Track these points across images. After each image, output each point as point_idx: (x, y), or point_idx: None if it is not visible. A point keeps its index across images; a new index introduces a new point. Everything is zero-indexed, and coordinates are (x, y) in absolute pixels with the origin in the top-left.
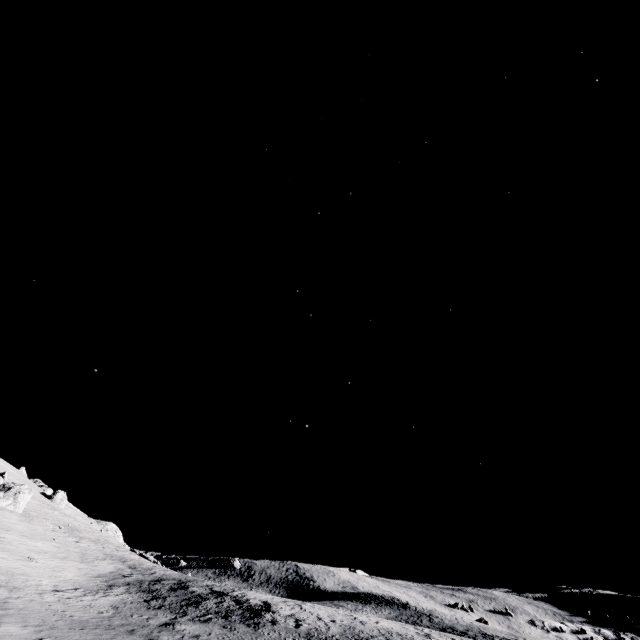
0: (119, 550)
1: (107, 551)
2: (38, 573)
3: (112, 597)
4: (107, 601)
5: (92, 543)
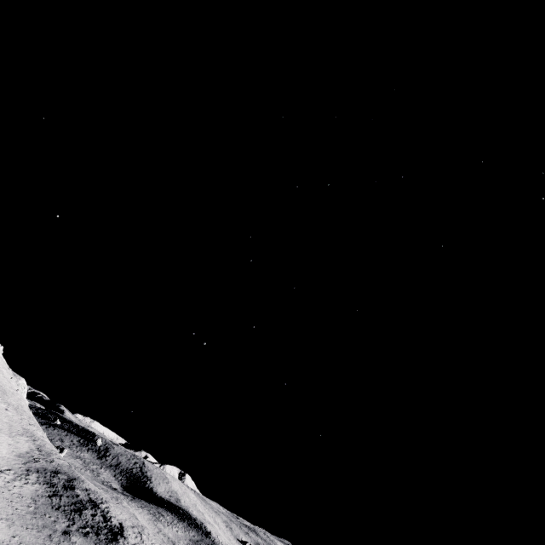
0: (31, 423)
1: (24, 424)
2: None
3: (30, 486)
4: (28, 490)
5: (15, 412)
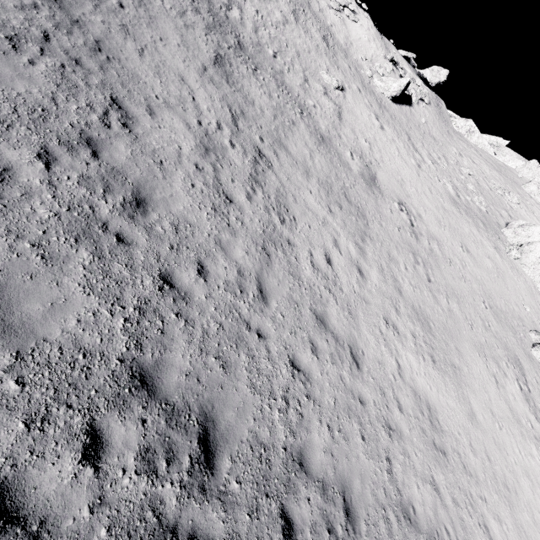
0: None
1: None
2: None
3: None
4: None
5: None
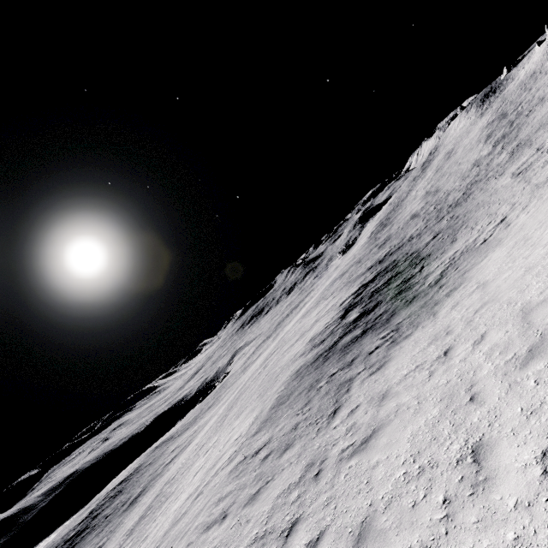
0: None
1: None
2: (541, 211)
3: (449, 255)
4: (456, 246)
5: None
